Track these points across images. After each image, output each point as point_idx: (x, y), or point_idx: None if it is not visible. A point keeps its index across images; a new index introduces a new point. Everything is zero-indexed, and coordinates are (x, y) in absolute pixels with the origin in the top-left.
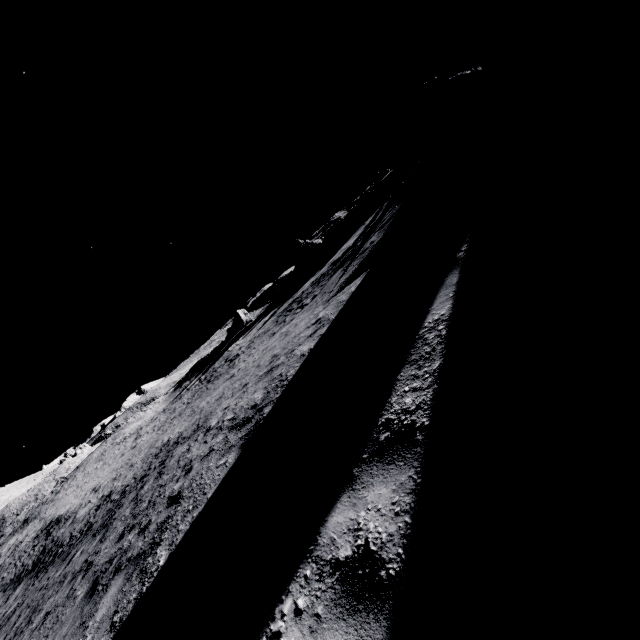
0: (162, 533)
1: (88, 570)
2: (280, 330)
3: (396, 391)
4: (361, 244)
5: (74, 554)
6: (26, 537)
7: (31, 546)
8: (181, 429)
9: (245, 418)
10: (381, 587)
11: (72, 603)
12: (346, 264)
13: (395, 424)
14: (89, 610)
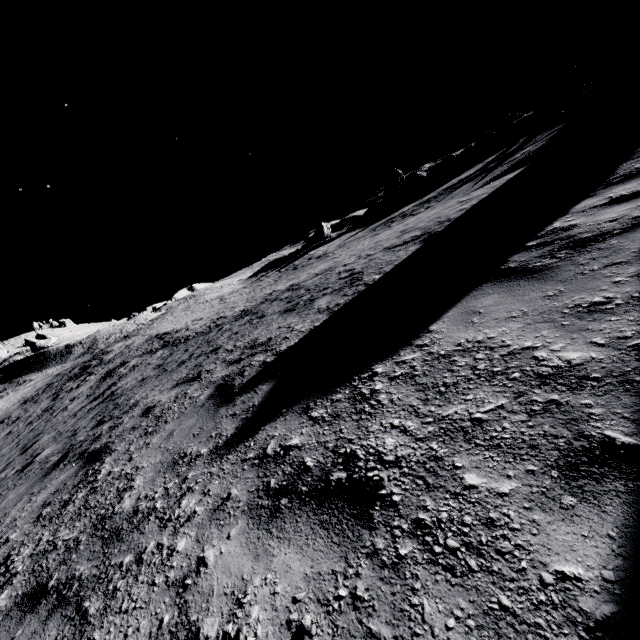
0: (357, 279)
1: (264, 316)
2: (387, 230)
3: (620, 169)
4: (499, 162)
5: (220, 328)
6: (135, 342)
7: (147, 343)
8: (288, 284)
9: (407, 241)
10: None
11: (267, 320)
12: (480, 177)
13: (627, 174)
14: (302, 309)
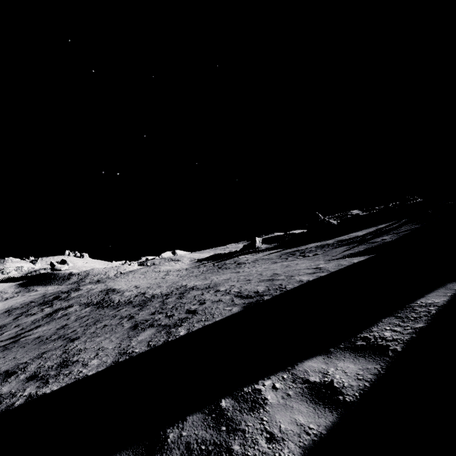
0: (182, 322)
1: (131, 318)
2: (282, 262)
3: (378, 326)
4: (371, 237)
5: (121, 309)
6: (96, 288)
7: (97, 294)
8: (196, 283)
9: (248, 295)
10: (337, 401)
11: (121, 327)
12: (353, 245)
13: (371, 341)
14: (133, 334)
